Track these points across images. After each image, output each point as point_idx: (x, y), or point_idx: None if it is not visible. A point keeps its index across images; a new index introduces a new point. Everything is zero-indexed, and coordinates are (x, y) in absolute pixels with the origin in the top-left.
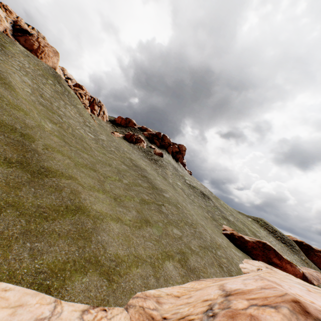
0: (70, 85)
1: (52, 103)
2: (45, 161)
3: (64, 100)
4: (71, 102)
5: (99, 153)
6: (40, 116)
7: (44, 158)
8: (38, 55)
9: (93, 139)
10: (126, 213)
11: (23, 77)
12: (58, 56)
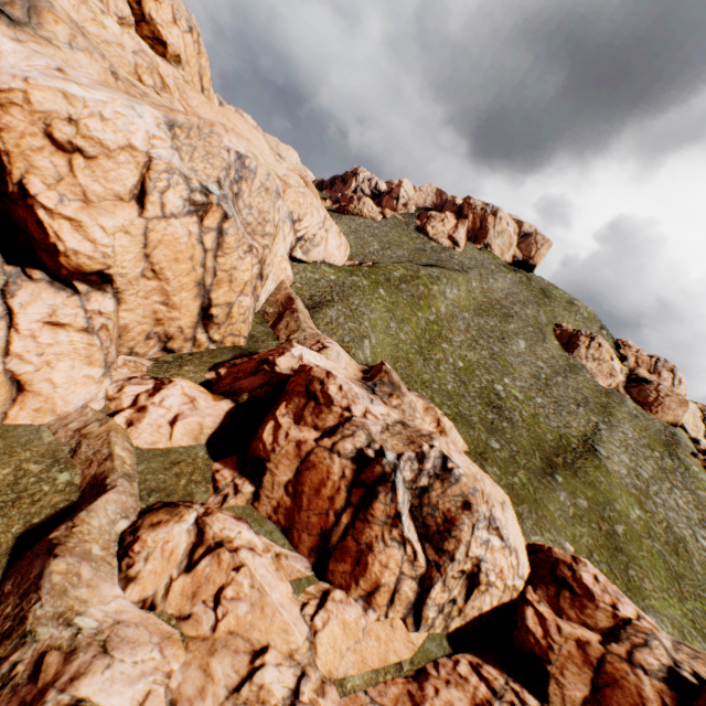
0: (703, 446)
1: (648, 485)
2: (621, 542)
3: (672, 479)
4: (686, 483)
5: (703, 572)
6: (628, 501)
7: (620, 539)
8: (651, 409)
9: (703, 550)
10: (697, 640)
11: (622, 453)
12: (686, 406)
